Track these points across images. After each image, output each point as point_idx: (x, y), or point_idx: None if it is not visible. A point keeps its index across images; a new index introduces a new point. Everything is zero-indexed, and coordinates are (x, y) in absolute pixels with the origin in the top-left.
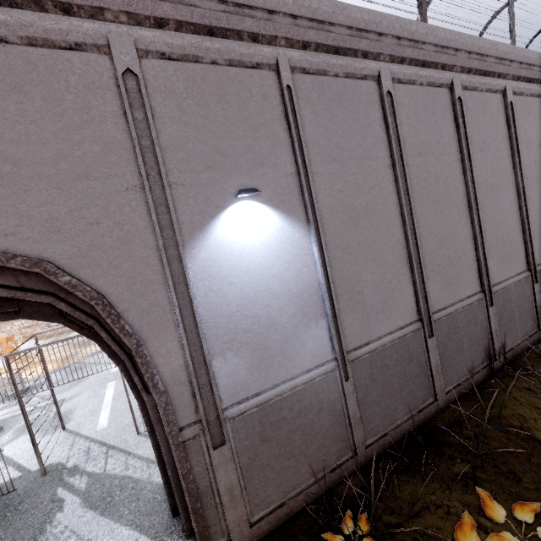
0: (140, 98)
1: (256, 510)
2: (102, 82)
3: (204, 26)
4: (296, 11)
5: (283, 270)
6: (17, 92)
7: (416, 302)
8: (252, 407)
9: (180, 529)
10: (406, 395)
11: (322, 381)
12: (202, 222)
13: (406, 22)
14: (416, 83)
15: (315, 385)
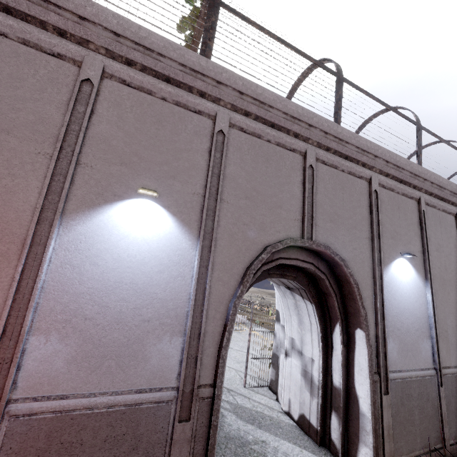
0: (376, 201)
1: (395, 453)
2: (364, 192)
3: (400, 179)
4: (433, 181)
5: (414, 301)
6: (342, 189)
7: None
8: (398, 378)
9: (330, 454)
10: None
11: (429, 380)
12: (387, 263)
13: None
14: None
15: (426, 381)
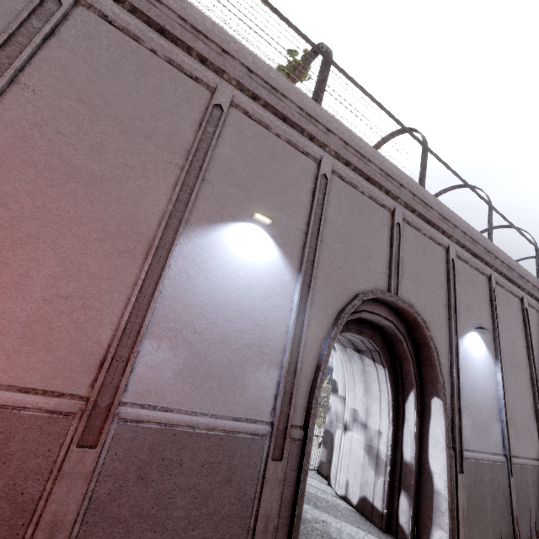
0: (452, 270)
1: None
2: (442, 259)
3: (474, 253)
4: (504, 260)
5: (485, 379)
6: (424, 252)
7: (538, 445)
8: (472, 458)
9: None
10: (538, 517)
11: (499, 466)
12: (462, 334)
13: (538, 280)
14: (534, 308)
15: (497, 467)
